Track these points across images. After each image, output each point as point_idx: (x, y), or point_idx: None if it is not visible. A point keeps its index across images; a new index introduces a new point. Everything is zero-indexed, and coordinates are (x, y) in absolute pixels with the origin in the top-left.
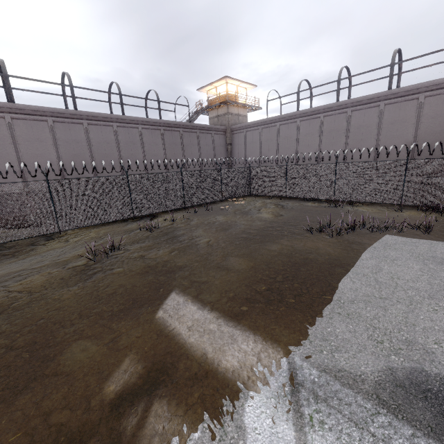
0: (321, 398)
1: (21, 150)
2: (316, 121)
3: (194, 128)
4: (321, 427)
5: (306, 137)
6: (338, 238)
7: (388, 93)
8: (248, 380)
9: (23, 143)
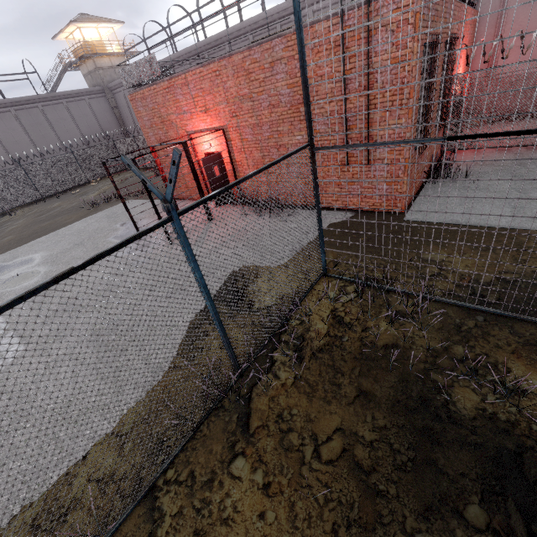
0: None
1: None
2: None
3: (57, 99)
4: None
5: None
6: (96, 208)
7: (205, 43)
8: None
9: None
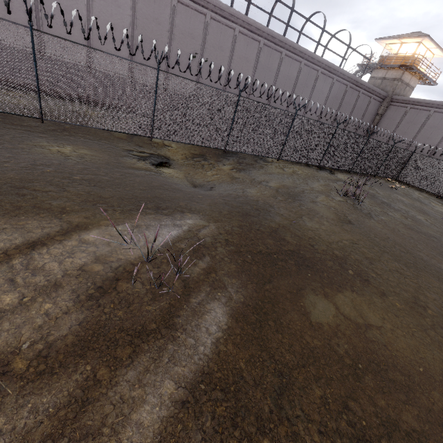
0: None
1: (232, 65)
2: None
3: (360, 87)
4: None
5: None
6: None
7: None
8: None
9: (236, 59)
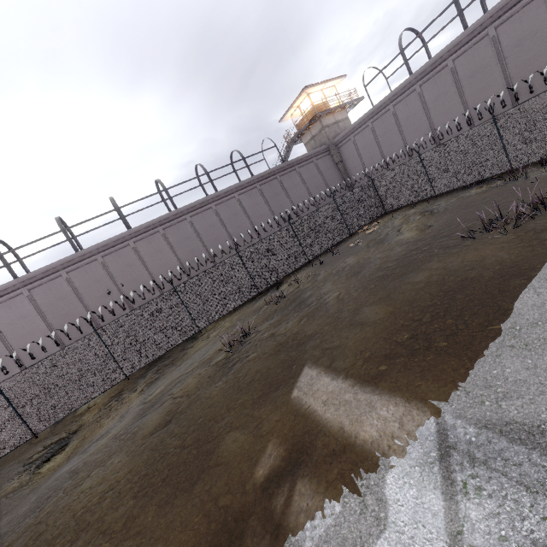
0: (479, 461)
1: (149, 266)
2: (444, 73)
3: (291, 166)
4: (477, 494)
5: (438, 102)
6: (518, 231)
7: None
8: (389, 450)
9: (149, 259)
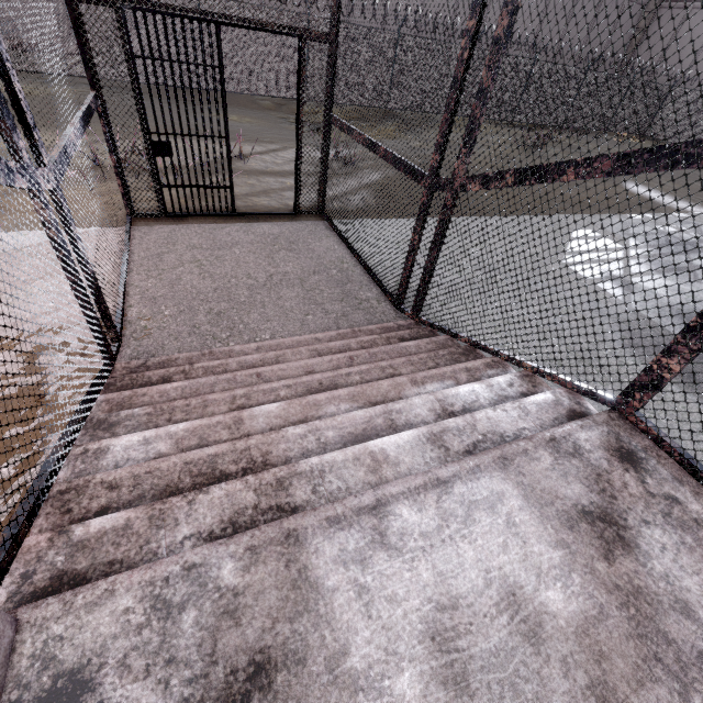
0: None
1: None
2: None
3: None
4: None
5: None
6: None
7: None
8: None
9: None
